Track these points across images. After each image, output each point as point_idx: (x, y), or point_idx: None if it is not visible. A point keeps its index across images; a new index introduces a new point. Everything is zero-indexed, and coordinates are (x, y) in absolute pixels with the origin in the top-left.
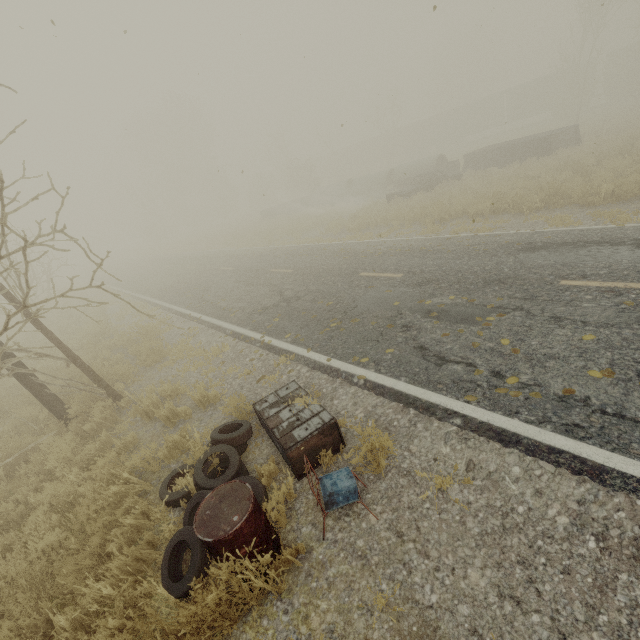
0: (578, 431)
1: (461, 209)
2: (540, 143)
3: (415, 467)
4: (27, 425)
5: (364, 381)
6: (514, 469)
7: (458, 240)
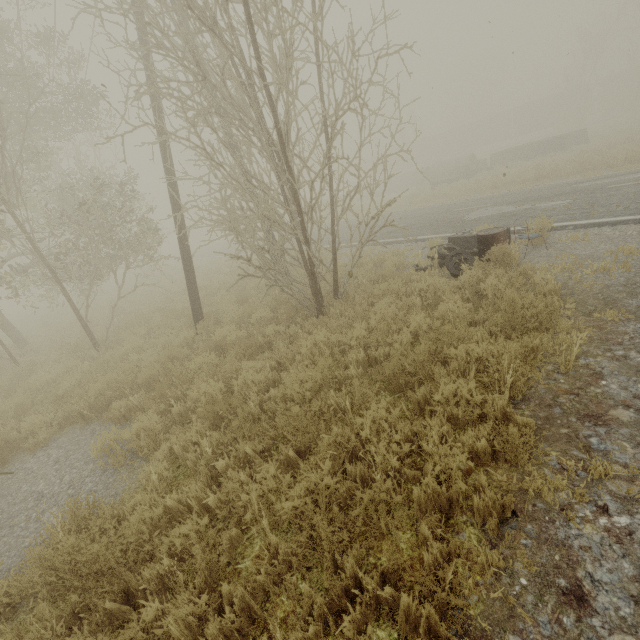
0: (635, 214)
1: (509, 180)
2: (557, 142)
3: (555, 241)
4: (258, 289)
5: None
6: (607, 230)
7: (520, 190)
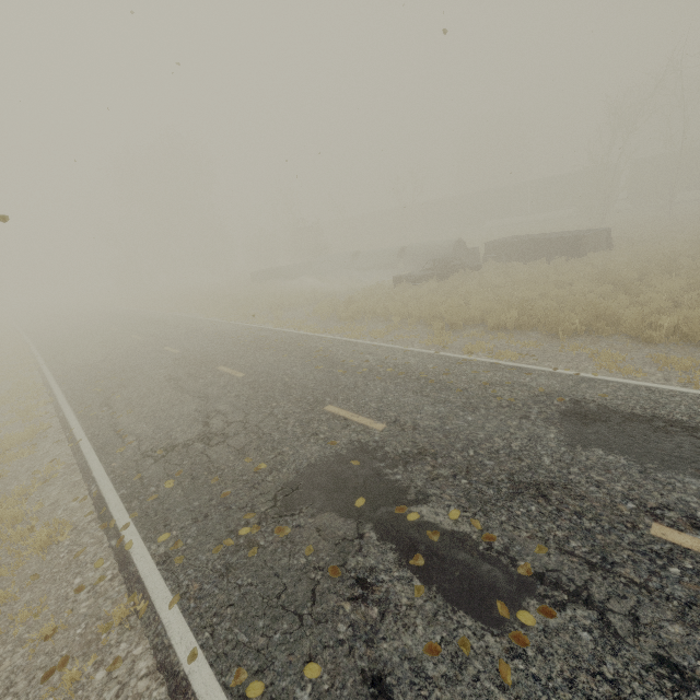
0: None
1: (479, 314)
2: (570, 242)
3: None
4: None
5: None
6: None
7: (472, 368)
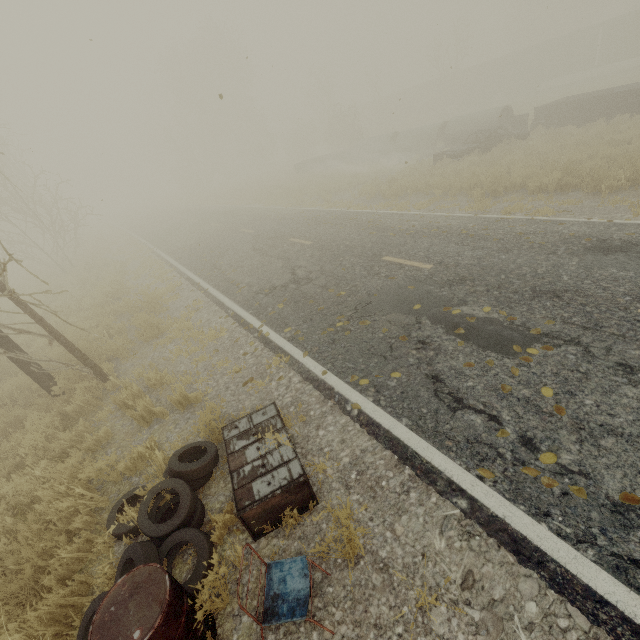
0: (636, 574)
1: (520, 180)
2: (638, 96)
3: (396, 560)
4: (22, 393)
5: (358, 412)
6: (528, 606)
7: (509, 224)
